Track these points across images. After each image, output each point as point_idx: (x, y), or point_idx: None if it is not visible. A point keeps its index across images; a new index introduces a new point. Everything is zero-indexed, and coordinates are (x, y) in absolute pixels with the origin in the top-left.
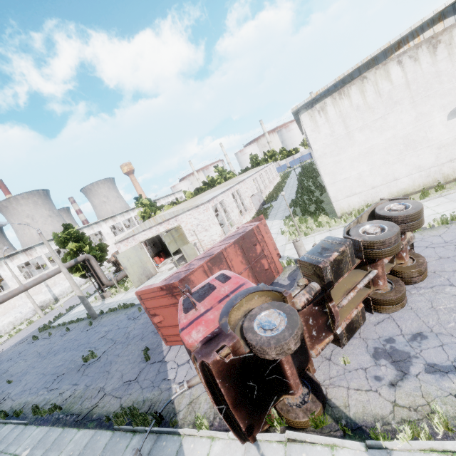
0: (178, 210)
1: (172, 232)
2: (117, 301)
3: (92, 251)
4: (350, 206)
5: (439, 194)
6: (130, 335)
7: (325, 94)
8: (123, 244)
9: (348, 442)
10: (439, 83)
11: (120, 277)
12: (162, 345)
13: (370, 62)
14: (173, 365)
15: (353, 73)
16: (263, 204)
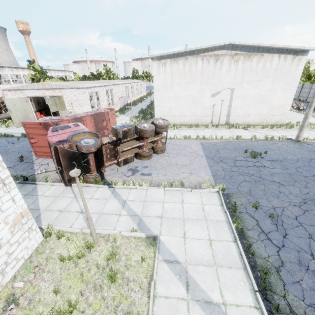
0: (63, 85)
1: (55, 98)
2: None
3: None
4: None
5: (194, 128)
6: (9, 150)
7: (168, 56)
8: (11, 92)
9: (104, 186)
10: (213, 79)
11: (3, 117)
12: (32, 157)
13: (191, 51)
14: (38, 164)
15: (183, 53)
16: (127, 105)
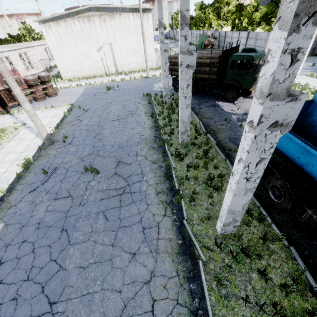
0: None
1: None
2: None
3: None
4: (68, 77)
5: (91, 79)
6: None
7: (50, 20)
8: None
9: (7, 114)
10: (93, 36)
11: None
12: None
13: (67, 14)
14: None
15: (61, 16)
16: (51, 67)
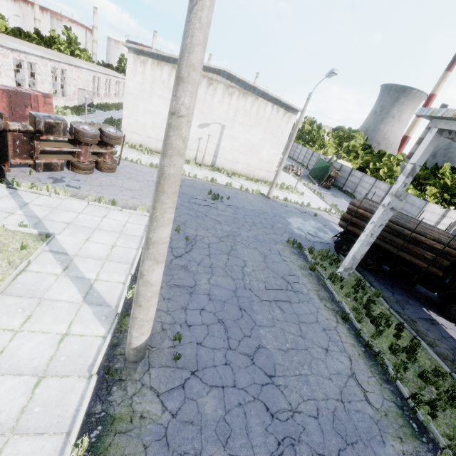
0: None
1: None
2: None
3: None
4: (131, 140)
5: None
6: None
7: (150, 54)
8: None
9: None
10: (203, 105)
11: None
12: None
13: None
14: None
15: (170, 58)
16: (91, 105)
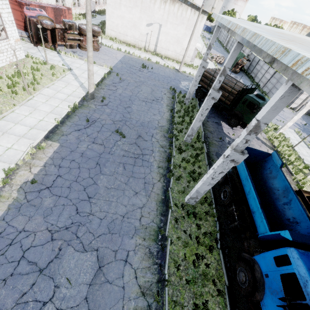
0: None
1: None
2: None
3: None
4: (111, 35)
5: (130, 47)
6: None
7: None
8: None
9: (55, 51)
10: (149, 11)
11: None
12: None
13: None
14: None
15: None
16: (94, 12)
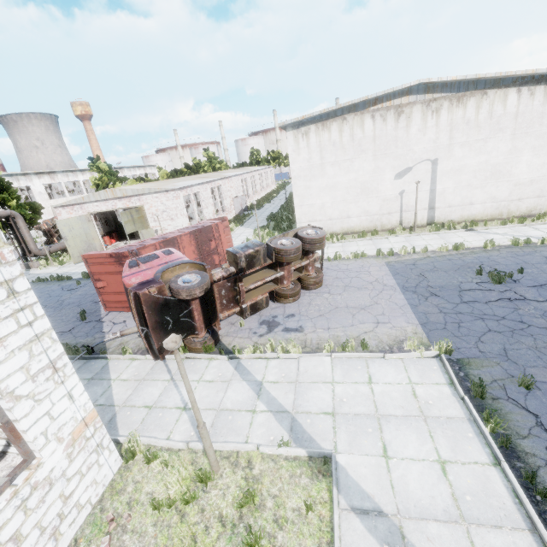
0: (144, 189)
1: (132, 211)
2: (49, 273)
3: (20, 208)
4: None
5: (370, 238)
6: (64, 302)
7: (311, 120)
8: (66, 210)
9: (220, 356)
10: (396, 147)
11: (55, 249)
12: (100, 311)
13: (352, 106)
14: (109, 324)
15: (337, 111)
16: (246, 209)
